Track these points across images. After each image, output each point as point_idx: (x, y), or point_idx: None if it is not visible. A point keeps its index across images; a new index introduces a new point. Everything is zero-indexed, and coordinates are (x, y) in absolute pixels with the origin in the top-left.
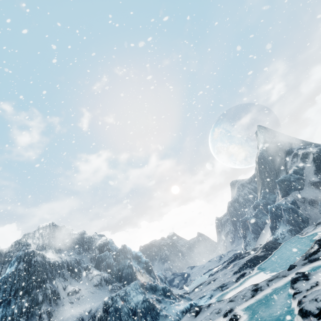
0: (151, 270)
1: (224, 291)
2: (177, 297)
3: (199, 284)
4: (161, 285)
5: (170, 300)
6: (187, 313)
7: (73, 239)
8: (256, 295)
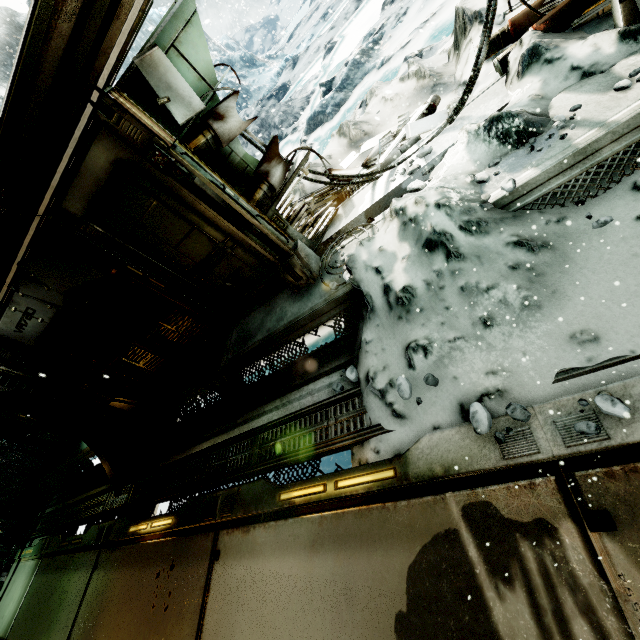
0: (207, 38)
1: (329, 21)
2: (266, 61)
3: (295, 28)
4: (237, 55)
5: (257, 69)
6: (283, 72)
7: (8, 43)
8: (360, 6)
